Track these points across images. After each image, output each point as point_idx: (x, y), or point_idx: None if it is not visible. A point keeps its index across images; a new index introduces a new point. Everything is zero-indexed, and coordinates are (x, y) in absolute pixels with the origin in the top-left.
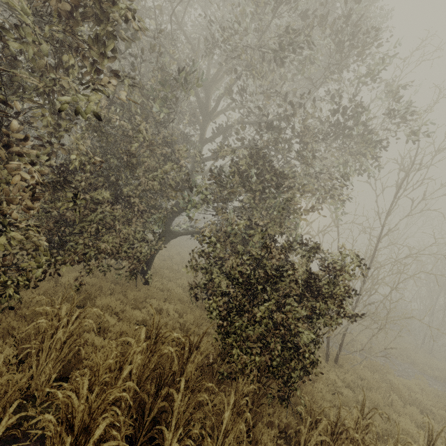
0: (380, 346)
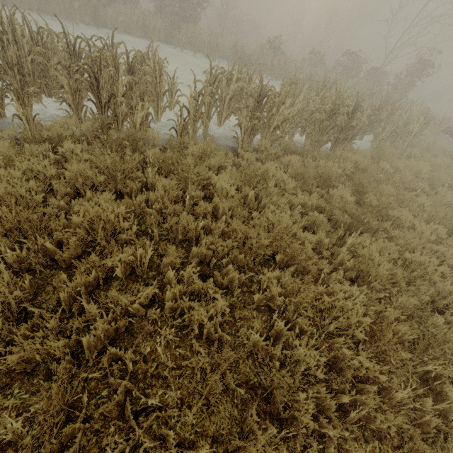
0: None
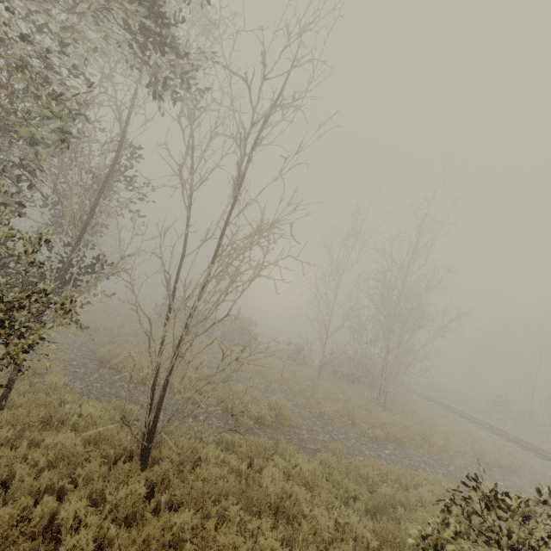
0: (314, 410)
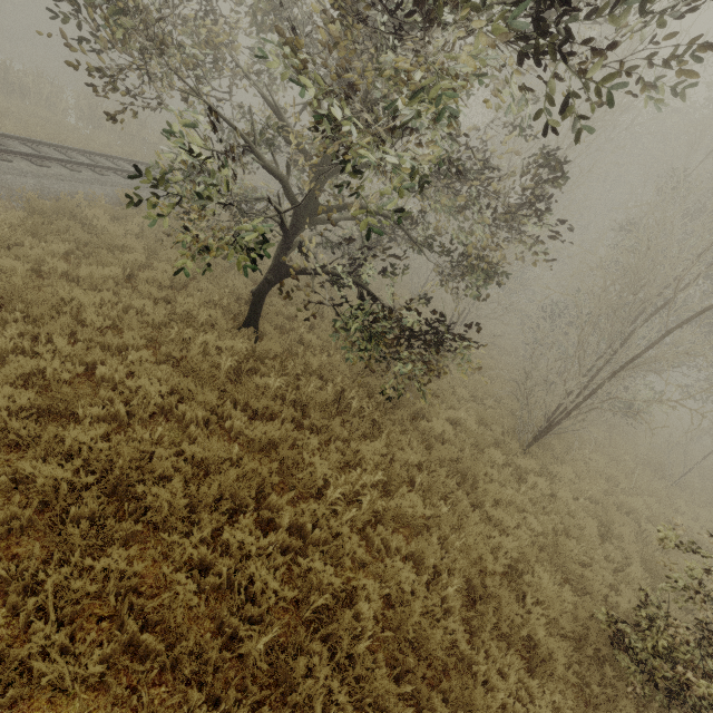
0: None
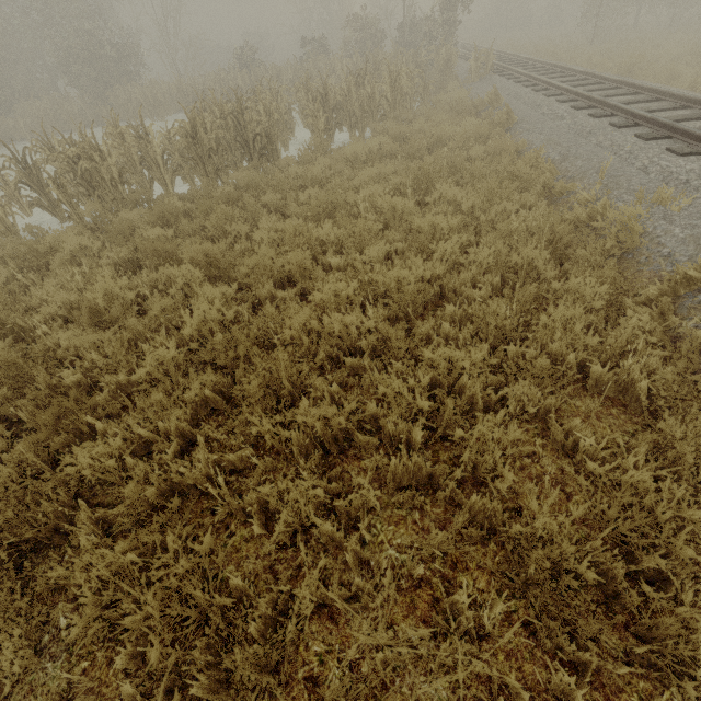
0: None
